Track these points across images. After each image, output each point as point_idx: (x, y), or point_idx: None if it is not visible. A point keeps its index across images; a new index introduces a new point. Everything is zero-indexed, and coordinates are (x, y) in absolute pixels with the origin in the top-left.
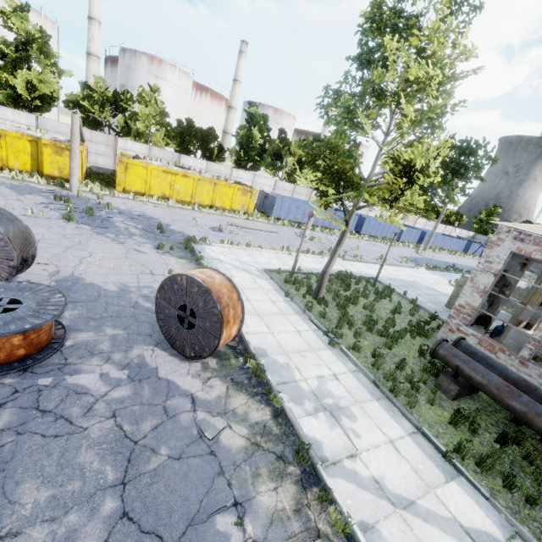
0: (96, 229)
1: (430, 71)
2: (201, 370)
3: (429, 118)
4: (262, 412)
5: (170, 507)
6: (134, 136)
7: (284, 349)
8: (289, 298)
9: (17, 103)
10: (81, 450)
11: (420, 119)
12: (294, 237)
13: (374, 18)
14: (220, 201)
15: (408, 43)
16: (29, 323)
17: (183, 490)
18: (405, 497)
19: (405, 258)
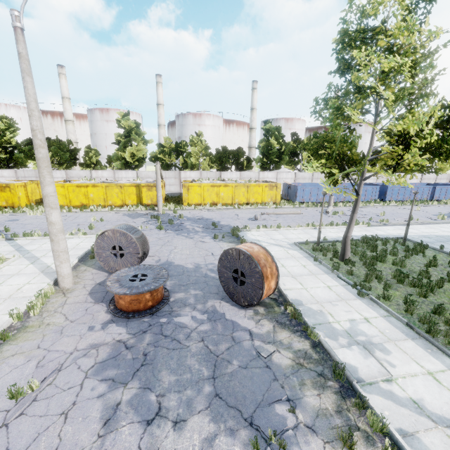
0: (176, 232)
1: (399, 61)
2: (253, 314)
3: (411, 93)
4: (302, 343)
5: (244, 395)
6: (190, 168)
7: (317, 300)
8: (317, 262)
9: (127, 167)
10: (188, 358)
11: (403, 97)
12: (318, 214)
13: (344, 40)
14: (253, 198)
15: (375, 48)
16: (153, 286)
17: (250, 386)
18: (447, 418)
19: (440, 215)
